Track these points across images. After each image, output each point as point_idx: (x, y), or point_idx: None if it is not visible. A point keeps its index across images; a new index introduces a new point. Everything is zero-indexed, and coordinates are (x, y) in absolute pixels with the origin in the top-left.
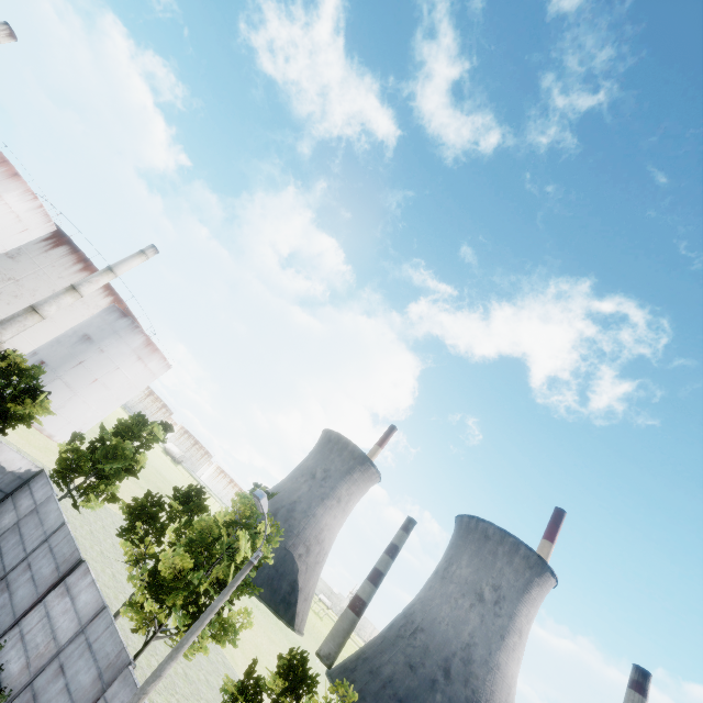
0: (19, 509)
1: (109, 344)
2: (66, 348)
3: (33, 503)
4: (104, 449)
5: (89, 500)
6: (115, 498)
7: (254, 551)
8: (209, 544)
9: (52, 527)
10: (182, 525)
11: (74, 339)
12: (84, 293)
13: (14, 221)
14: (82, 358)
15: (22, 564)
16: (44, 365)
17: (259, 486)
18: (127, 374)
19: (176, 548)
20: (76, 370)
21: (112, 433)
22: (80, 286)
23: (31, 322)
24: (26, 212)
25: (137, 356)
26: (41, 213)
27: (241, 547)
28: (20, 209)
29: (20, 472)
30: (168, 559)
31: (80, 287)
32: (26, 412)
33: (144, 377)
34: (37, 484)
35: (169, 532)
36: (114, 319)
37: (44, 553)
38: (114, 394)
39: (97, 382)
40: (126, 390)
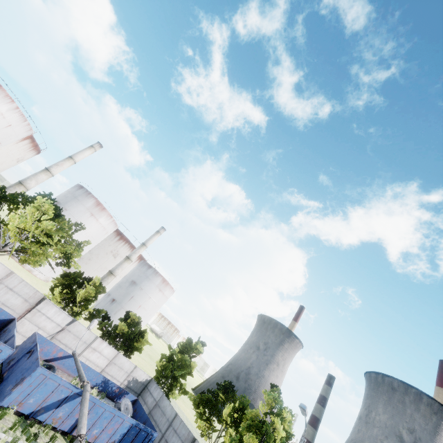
0: (147, 403)
1: (144, 284)
2: (124, 290)
3: (154, 400)
4: (177, 362)
5: (171, 392)
6: (186, 391)
7: (284, 431)
8: (260, 427)
9: (170, 416)
10: (231, 410)
11: (127, 284)
12: (132, 260)
13: (103, 230)
14: (133, 294)
15: (162, 440)
16: (115, 301)
17: (273, 385)
18: (155, 300)
19: (229, 424)
20: (130, 302)
21: (178, 351)
22: (131, 256)
23: (110, 280)
24: (108, 225)
25: (159, 289)
26: (113, 223)
27: (276, 428)
28: (105, 224)
29: (143, 381)
30: (247, 440)
31: (131, 256)
32: (142, 346)
33: (162, 300)
34: (152, 388)
35: (223, 414)
36: (145, 269)
37: (172, 433)
38: (149, 313)
39: (140, 307)
40: (154, 309)
